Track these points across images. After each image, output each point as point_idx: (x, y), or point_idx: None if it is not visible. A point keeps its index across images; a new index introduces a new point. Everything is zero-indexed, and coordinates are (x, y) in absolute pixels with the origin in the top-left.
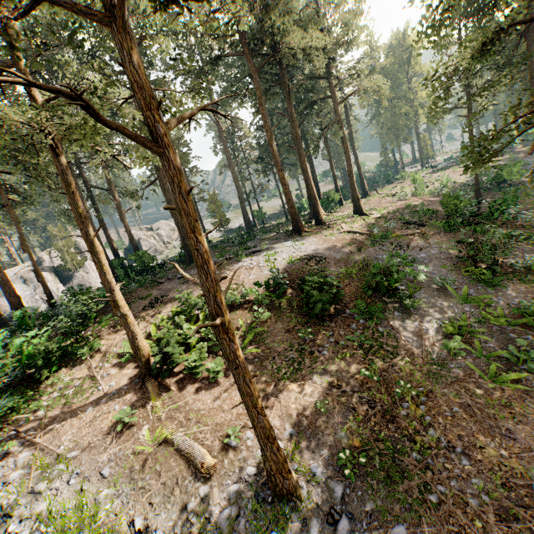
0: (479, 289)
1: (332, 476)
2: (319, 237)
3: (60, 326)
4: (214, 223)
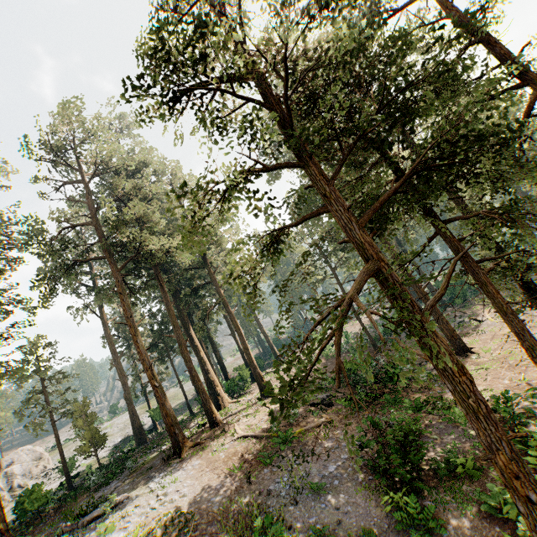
0: None
1: None
2: (204, 456)
3: None
4: (81, 446)
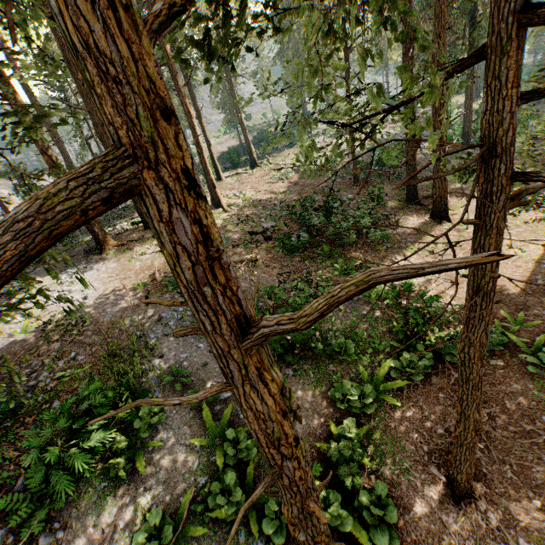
0: None
1: None
2: (121, 261)
3: None
4: None
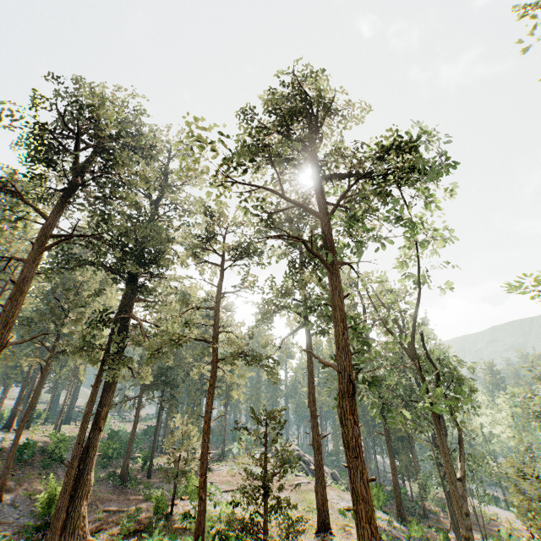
0: (99, 468)
1: (16, 499)
2: (26, 434)
3: None
4: None
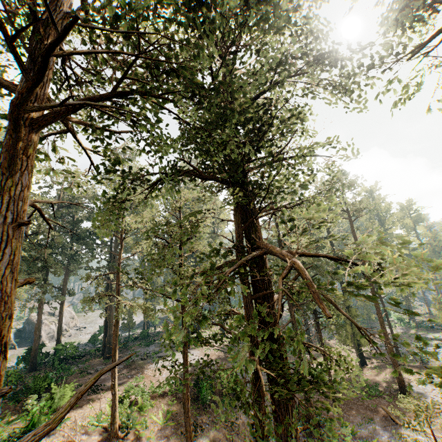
0: None
1: None
2: (200, 350)
3: (29, 403)
4: (124, 323)
